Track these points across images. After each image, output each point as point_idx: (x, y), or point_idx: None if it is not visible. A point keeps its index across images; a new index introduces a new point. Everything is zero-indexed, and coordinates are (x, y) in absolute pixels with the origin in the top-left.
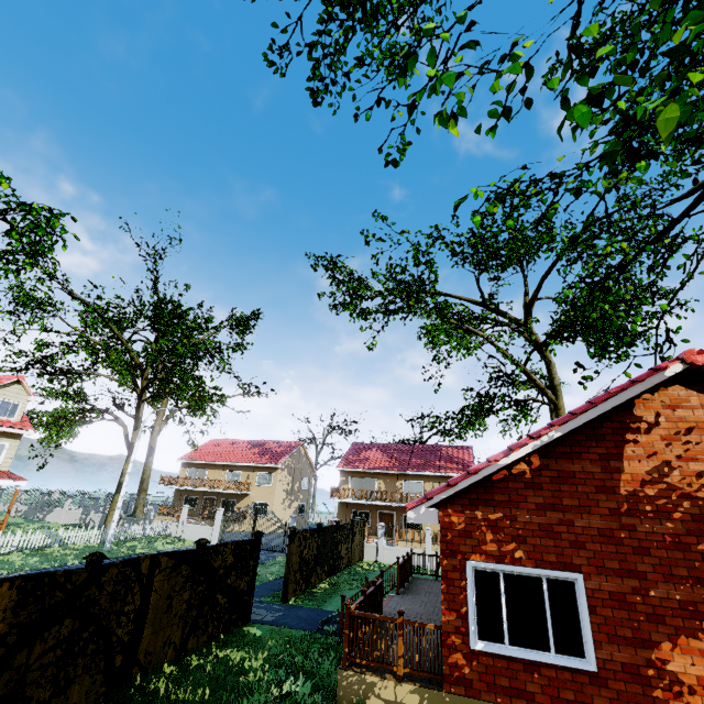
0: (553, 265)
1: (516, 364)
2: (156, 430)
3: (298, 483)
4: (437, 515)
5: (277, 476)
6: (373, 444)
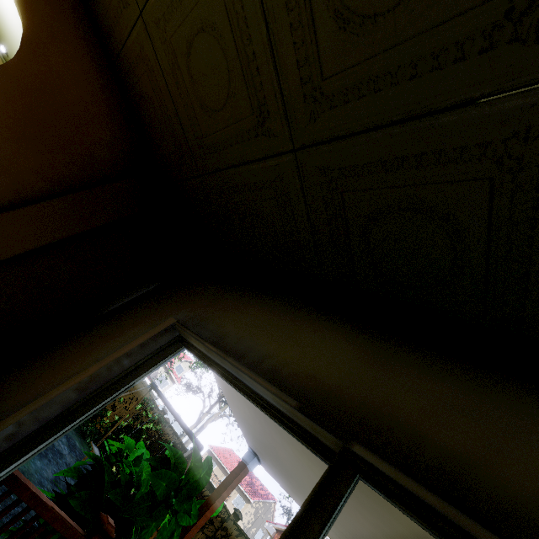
0: None
1: None
2: (212, 418)
3: (255, 529)
4: (274, 531)
5: (246, 508)
6: None
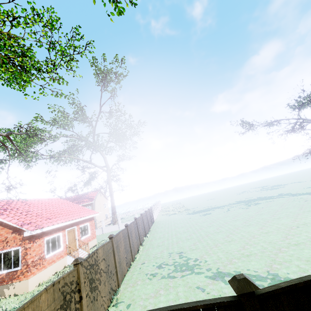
0: (96, 122)
1: (87, 162)
2: None
3: None
4: None
5: None
6: (62, 199)
